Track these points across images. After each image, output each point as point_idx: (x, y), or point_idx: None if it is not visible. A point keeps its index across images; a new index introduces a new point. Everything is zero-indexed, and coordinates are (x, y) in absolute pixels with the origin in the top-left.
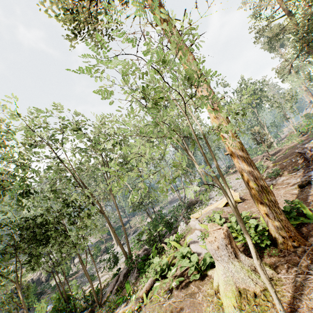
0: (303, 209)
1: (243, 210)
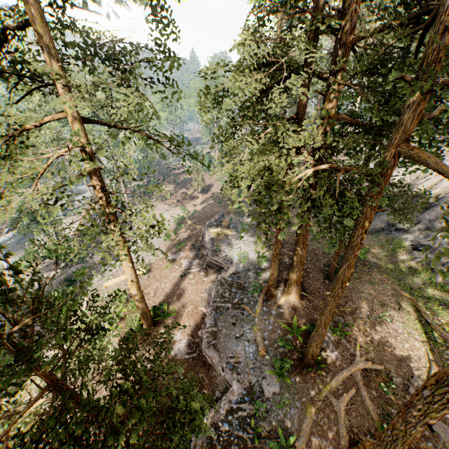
0: (166, 308)
1: (143, 288)
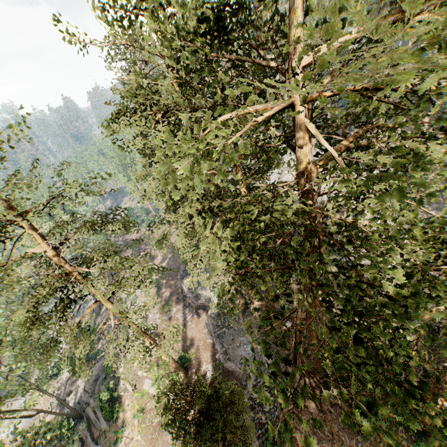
0: (186, 354)
1: None
